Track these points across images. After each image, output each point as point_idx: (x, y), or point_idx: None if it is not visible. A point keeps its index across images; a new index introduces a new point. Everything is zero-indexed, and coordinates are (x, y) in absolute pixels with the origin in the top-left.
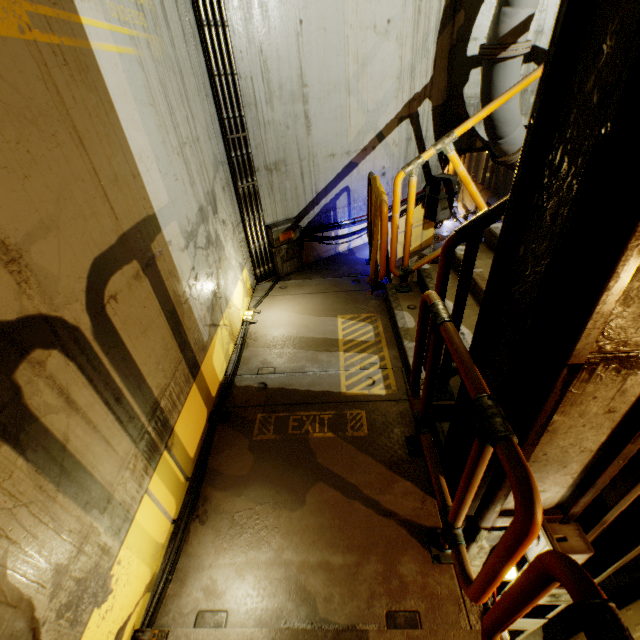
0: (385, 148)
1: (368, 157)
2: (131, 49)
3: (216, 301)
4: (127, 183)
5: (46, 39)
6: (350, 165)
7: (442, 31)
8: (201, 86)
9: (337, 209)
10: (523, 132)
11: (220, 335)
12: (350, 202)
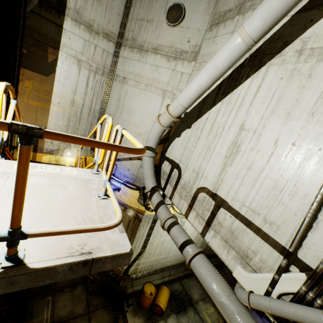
0: (131, 163)
1: (125, 161)
2: (62, 111)
3: (56, 151)
4: (43, 121)
5: (41, 106)
6: (119, 159)
7: (160, 144)
8: (90, 123)
9: None
10: (149, 184)
11: (51, 156)
12: (116, 169)
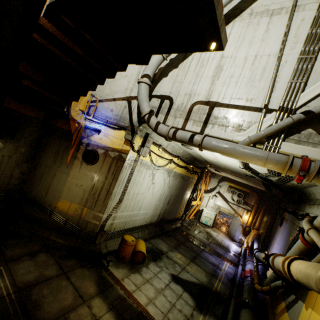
0: (115, 104)
1: (108, 102)
2: None
3: None
4: None
5: None
6: (101, 100)
7: None
8: None
9: (91, 109)
10: (147, 108)
11: None
12: (96, 111)
